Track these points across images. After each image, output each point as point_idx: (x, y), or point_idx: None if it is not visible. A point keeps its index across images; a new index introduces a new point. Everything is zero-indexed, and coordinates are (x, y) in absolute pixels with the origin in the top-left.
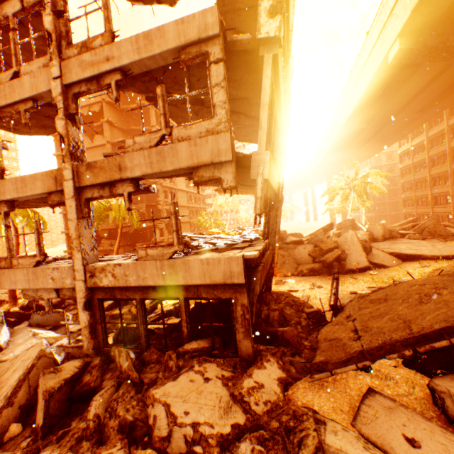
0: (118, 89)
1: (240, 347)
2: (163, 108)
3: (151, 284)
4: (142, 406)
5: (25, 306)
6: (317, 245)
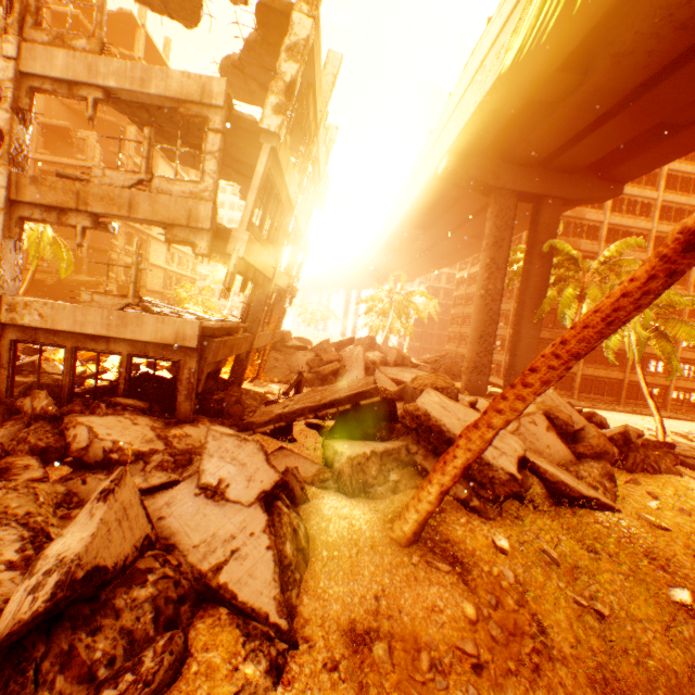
0: (96, 108)
1: (180, 409)
2: (148, 152)
3: (91, 333)
4: (59, 439)
5: None
6: (319, 354)
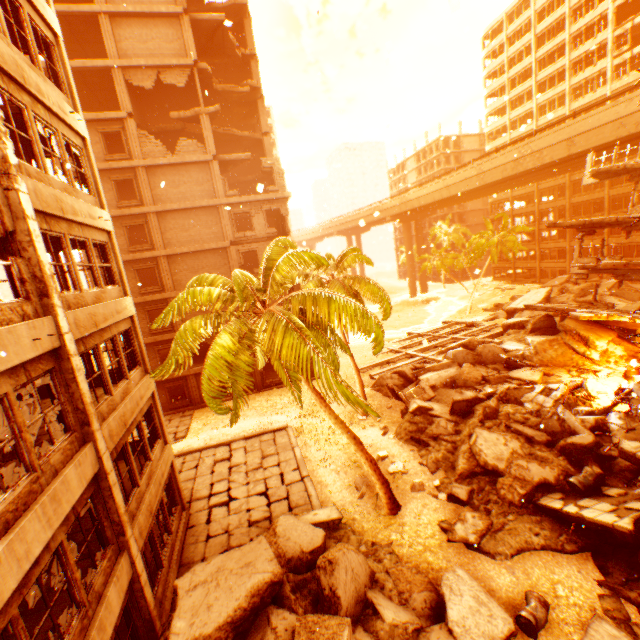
0: None
1: None
2: None
3: None
4: None
5: (590, 485)
6: None
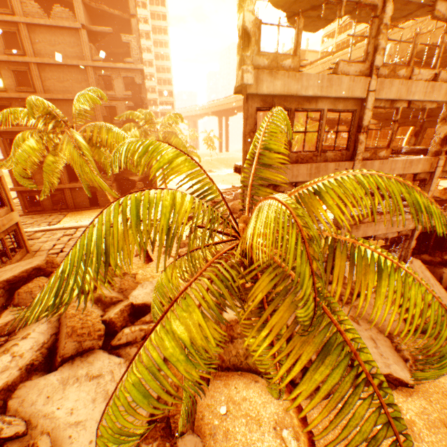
0: None
1: None
2: None
3: None
4: None
5: None
6: None
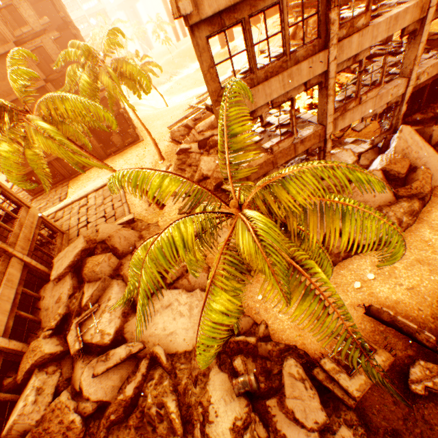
0: None
1: None
2: None
3: None
4: None
5: None
6: None
